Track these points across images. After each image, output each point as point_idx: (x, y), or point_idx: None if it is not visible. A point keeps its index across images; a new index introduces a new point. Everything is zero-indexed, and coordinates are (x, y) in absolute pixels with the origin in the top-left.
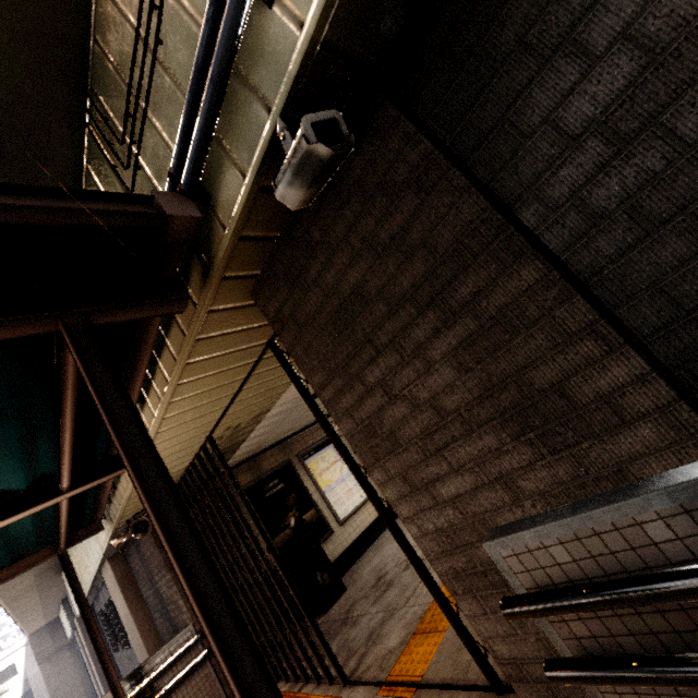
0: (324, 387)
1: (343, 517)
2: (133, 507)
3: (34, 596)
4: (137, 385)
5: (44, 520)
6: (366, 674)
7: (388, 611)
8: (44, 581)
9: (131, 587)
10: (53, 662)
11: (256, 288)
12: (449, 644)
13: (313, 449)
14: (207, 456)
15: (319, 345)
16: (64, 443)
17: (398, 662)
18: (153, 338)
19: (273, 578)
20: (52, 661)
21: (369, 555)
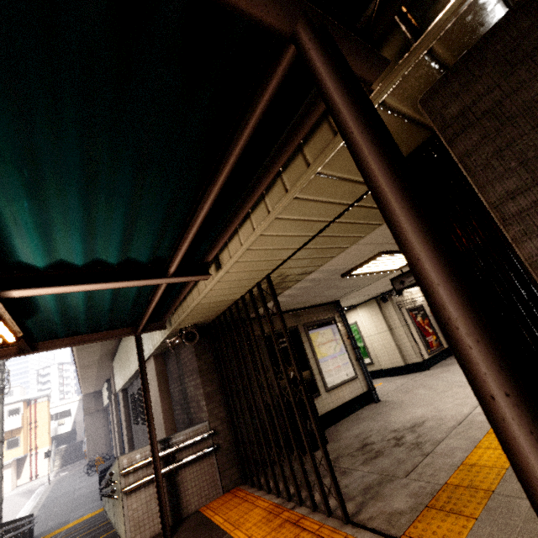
0: (517, 195)
1: (329, 386)
2: (190, 319)
3: (94, 369)
4: (260, 190)
5: (137, 303)
6: (372, 523)
7: (384, 475)
8: (102, 362)
9: (164, 381)
10: (92, 417)
11: (437, 86)
12: (487, 533)
13: (316, 325)
14: (260, 292)
15: (533, 139)
16: (197, 221)
17: (413, 526)
18: (304, 133)
19: (295, 407)
20: (92, 416)
21: (346, 424)
